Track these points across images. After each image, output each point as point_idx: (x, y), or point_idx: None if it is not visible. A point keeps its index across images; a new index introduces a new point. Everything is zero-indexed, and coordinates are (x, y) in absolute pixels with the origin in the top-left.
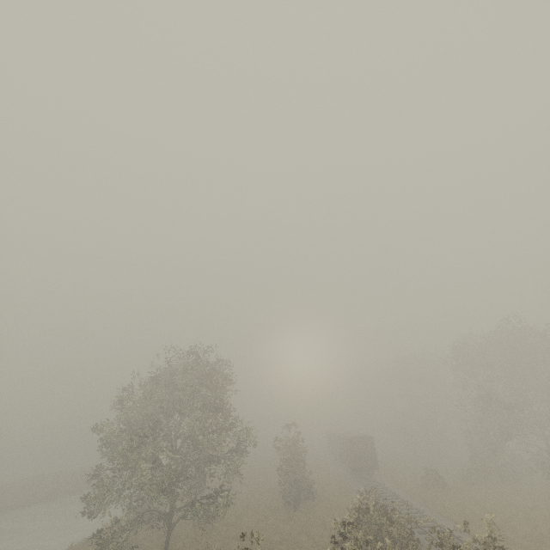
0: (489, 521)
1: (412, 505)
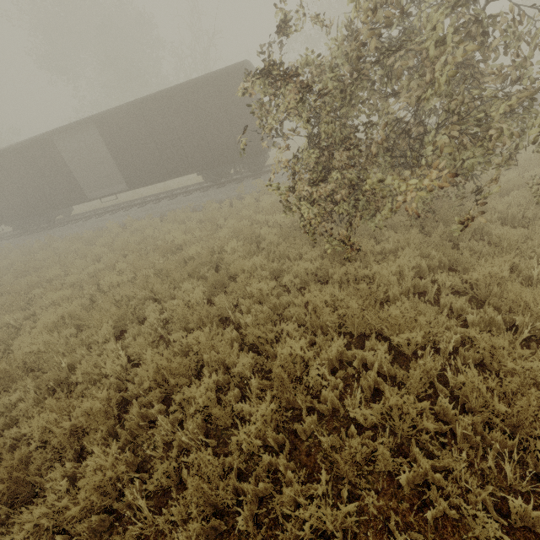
0: None
1: None
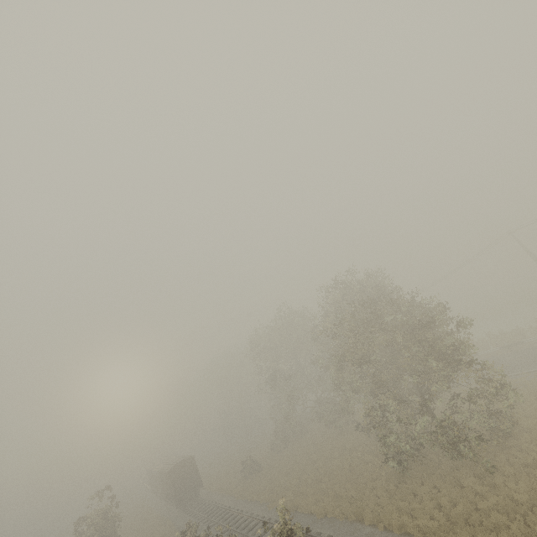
0: (279, 509)
1: (234, 510)
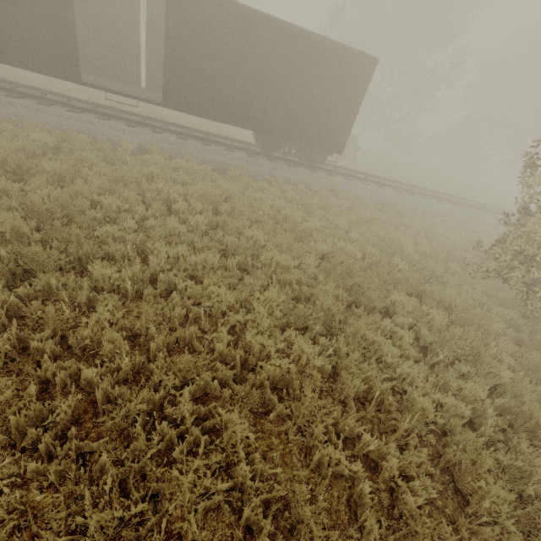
0: None
1: (463, 198)
